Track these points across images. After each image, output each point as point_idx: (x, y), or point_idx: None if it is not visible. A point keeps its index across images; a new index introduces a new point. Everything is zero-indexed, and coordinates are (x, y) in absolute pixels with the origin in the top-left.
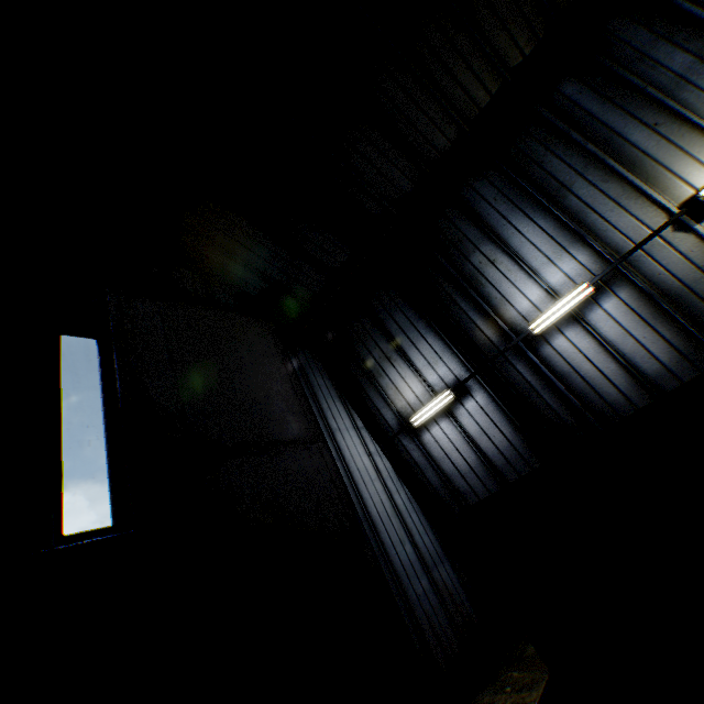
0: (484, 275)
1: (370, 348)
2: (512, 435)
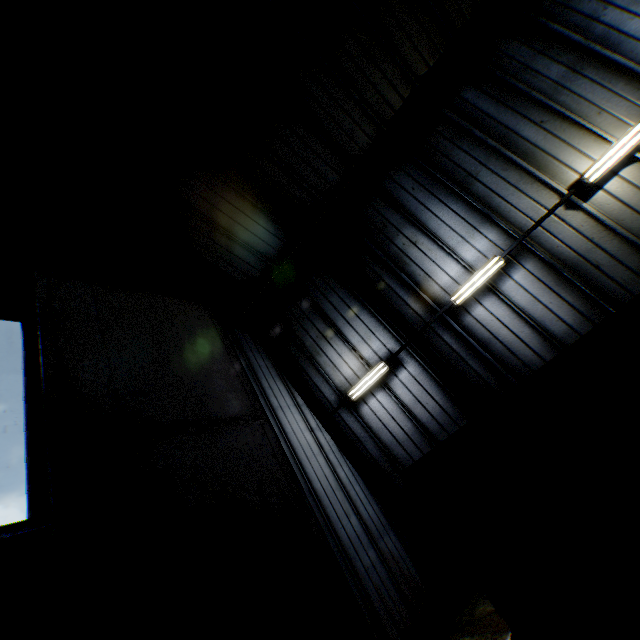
0: (408, 255)
1: (307, 328)
2: (443, 400)
